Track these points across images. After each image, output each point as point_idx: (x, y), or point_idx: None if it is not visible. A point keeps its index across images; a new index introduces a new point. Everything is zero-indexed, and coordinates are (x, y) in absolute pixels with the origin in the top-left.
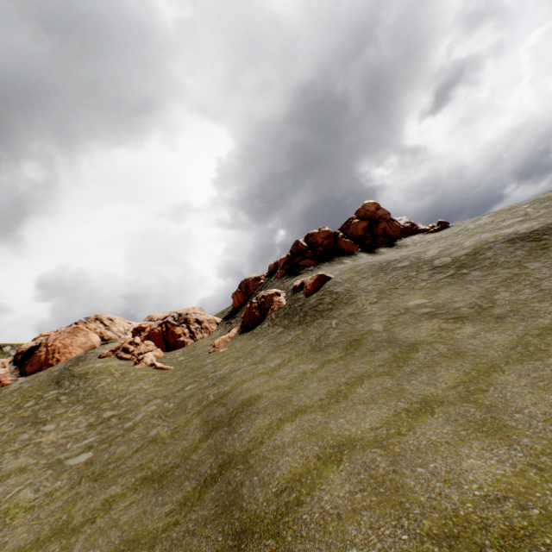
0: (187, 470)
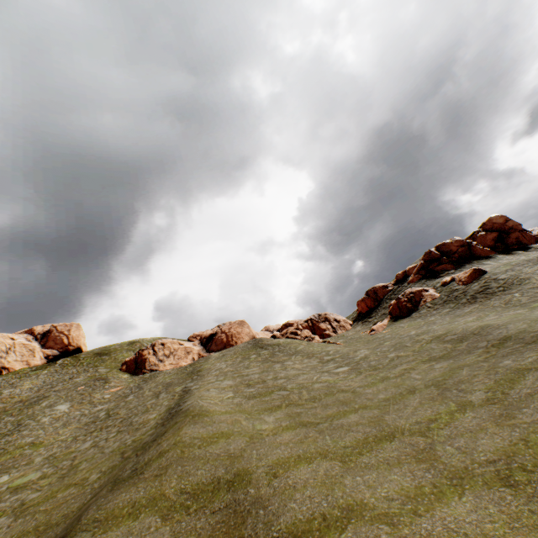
0: (464, 350)
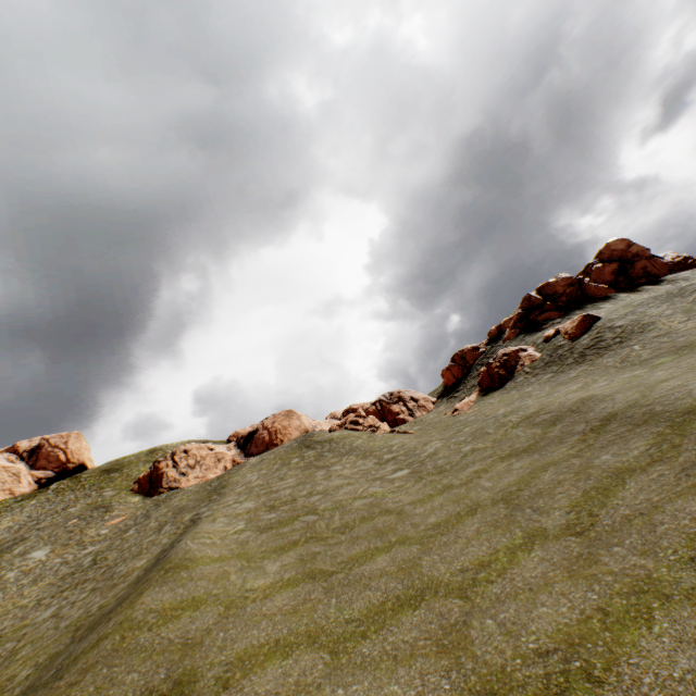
0: (555, 438)
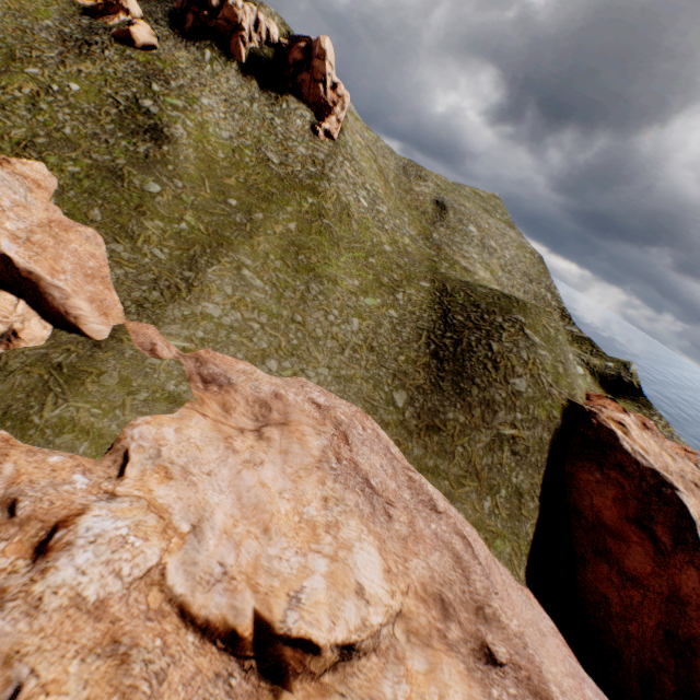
0: None
